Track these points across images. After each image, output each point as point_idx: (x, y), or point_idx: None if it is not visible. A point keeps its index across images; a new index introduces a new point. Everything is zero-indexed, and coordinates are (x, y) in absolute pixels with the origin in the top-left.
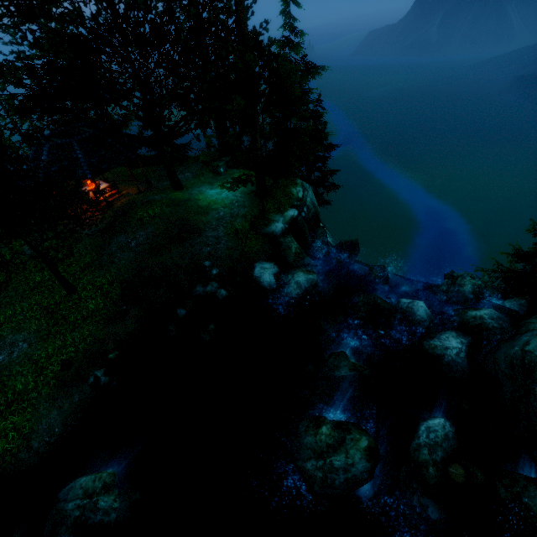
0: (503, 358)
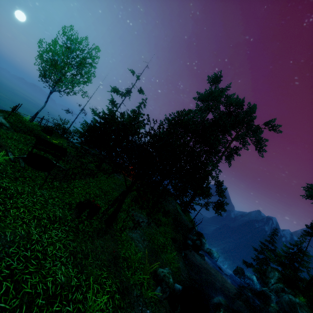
0: (284, 302)
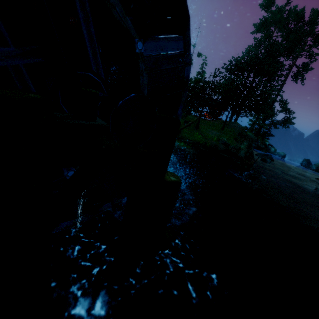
0: None
